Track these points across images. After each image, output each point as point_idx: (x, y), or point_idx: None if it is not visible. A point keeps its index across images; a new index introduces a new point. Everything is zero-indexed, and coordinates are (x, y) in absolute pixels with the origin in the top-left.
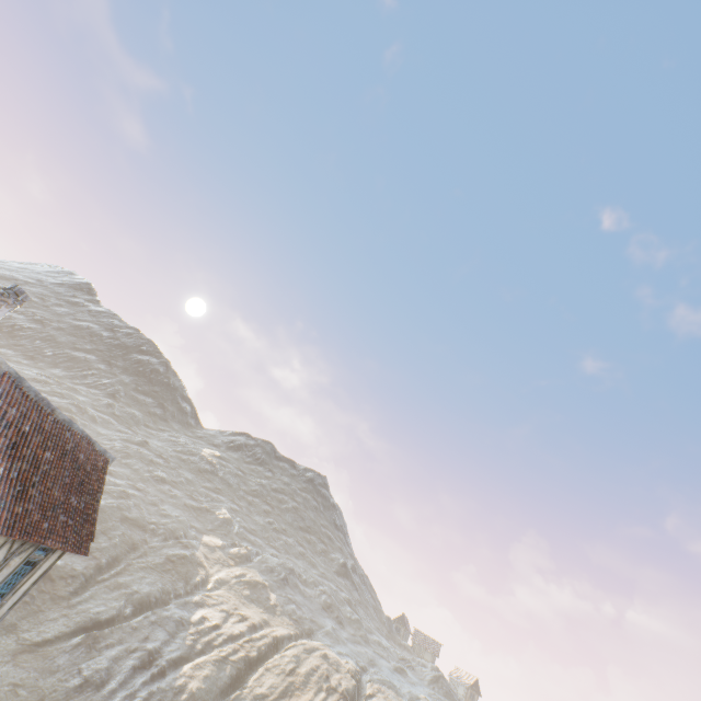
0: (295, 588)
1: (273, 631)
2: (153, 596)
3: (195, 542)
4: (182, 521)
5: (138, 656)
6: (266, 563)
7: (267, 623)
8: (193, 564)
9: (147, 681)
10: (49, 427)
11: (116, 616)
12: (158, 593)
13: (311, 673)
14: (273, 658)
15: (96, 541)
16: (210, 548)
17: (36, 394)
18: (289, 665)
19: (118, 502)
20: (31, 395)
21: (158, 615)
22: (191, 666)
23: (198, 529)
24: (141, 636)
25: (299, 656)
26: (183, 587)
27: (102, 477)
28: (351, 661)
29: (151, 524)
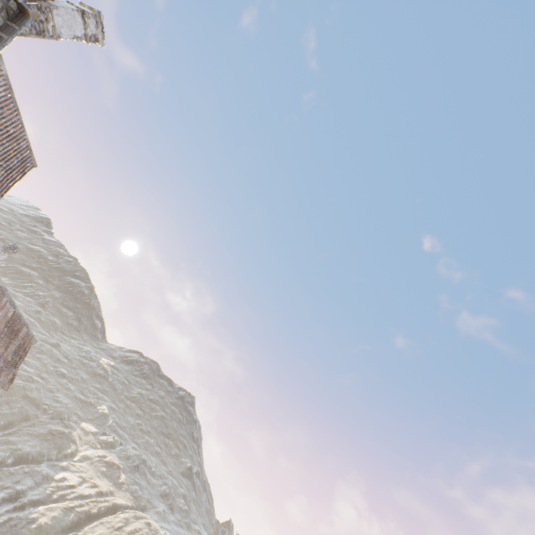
0: (143, 475)
1: (115, 499)
2: (32, 455)
3: (75, 425)
4: (69, 408)
5: (9, 492)
6: (126, 452)
7: (112, 494)
8: (68, 440)
9: (10, 510)
10: (11, 316)
11: (0, 462)
12: (36, 453)
13: (134, 532)
14: (108, 517)
15: (1, 408)
16: (85, 432)
17: (10, 298)
18: (119, 523)
19: (25, 383)
20: (7, 298)
21: (31, 468)
22: (45, 507)
23: (80, 416)
24: (15, 479)
25: (129, 519)
26: (56, 454)
27: (27, 349)
28: (169, 533)
29: (45, 404)
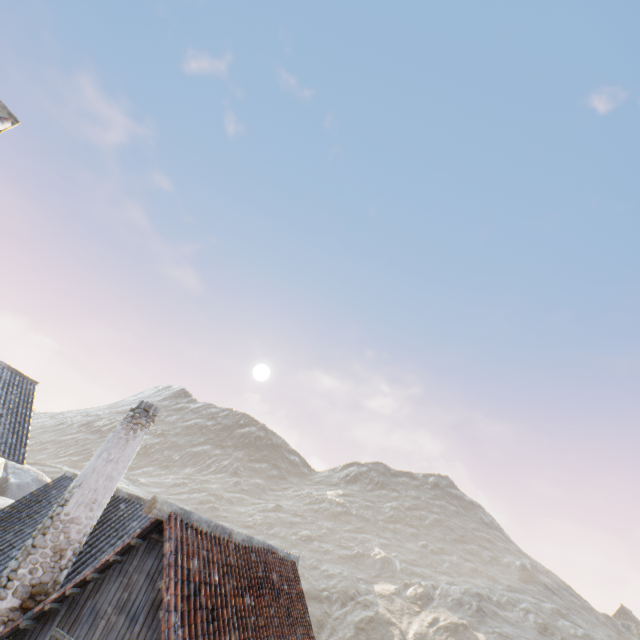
0: (495, 617)
1: None
2: None
3: (371, 597)
4: (347, 577)
5: None
6: (449, 596)
7: None
8: (382, 625)
9: None
10: (234, 560)
11: None
12: None
13: None
14: None
15: None
16: (387, 598)
17: (208, 524)
18: None
19: None
20: (203, 529)
21: None
22: None
23: (365, 580)
24: None
25: None
26: None
27: (298, 588)
28: None
29: (322, 591)
